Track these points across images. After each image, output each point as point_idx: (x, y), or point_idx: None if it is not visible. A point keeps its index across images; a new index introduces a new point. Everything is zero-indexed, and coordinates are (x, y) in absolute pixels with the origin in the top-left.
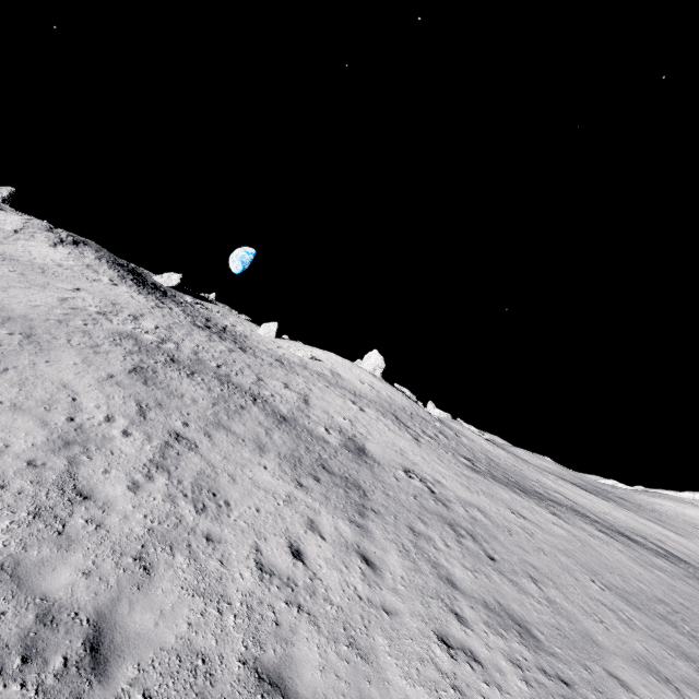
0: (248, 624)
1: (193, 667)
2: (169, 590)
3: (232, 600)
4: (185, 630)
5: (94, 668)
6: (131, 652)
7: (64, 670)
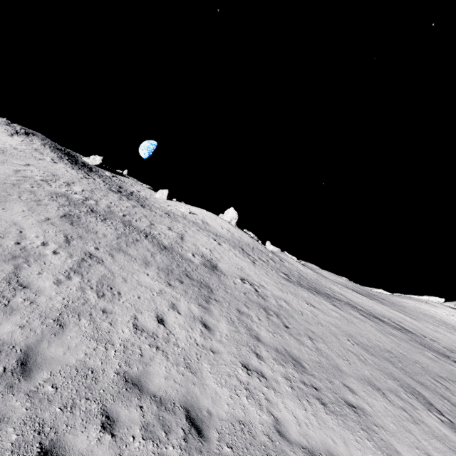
0: (123, 355)
1: (85, 375)
2: (75, 337)
3: (114, 343)
4: (82, 357)
5: (22, 373)
6: (47, 366)
7: (4, 373)
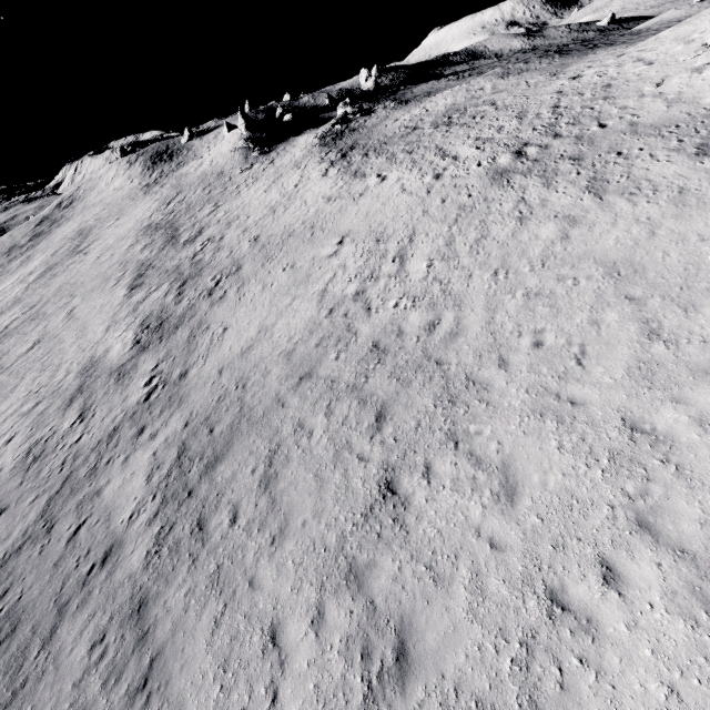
0: None
1: None
2: None
3: None
4: None
5: None
6: None
7: None
